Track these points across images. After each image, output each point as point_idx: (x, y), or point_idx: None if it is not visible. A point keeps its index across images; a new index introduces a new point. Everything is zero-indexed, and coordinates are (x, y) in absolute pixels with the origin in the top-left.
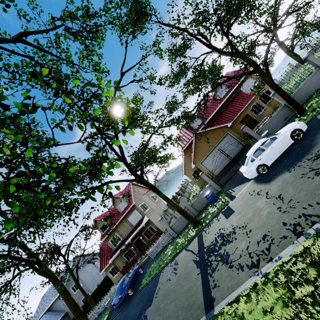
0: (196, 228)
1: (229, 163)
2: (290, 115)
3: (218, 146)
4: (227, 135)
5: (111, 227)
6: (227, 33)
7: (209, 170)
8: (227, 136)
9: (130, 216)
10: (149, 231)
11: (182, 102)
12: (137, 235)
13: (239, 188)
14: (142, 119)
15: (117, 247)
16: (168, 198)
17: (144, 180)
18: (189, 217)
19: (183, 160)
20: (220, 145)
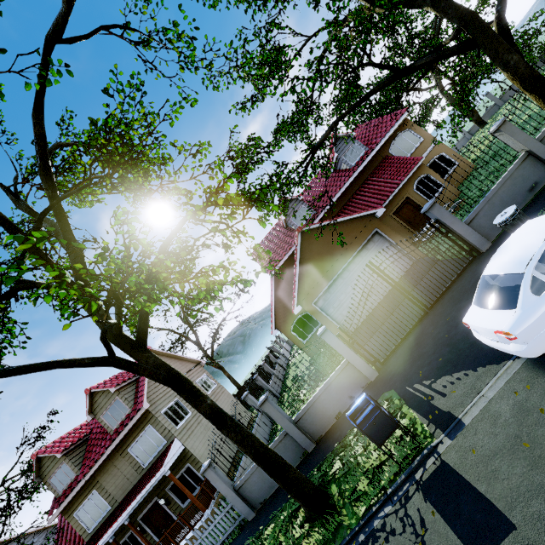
0: (319, 526)
1: (382, 302)
2: (542, 179)
3: (356, 262)
4: (374, 237)
5: (81, 477)
6: None
7: (335, 320)
8: (374, 239)
9: (136, 441)
10: (180, 488)
11: (272, 145)
12: (151, 495)
13: (464, 386)
14: (143, 156)
15: (96, 531)
16: (226, 415)
17: (146, 356)
18: (295, 481)
19: (272, 297)
20: (360, 259)
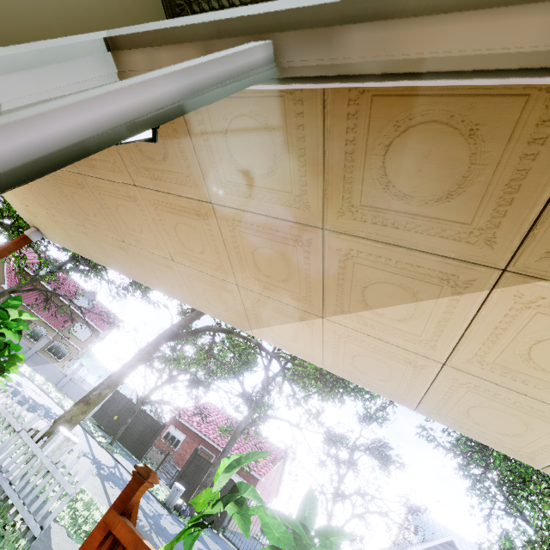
0: None
1: None
2: None
3: None
4: None
5: None
6: (74, 258)
7: None
8: None
9: None
10: None
11: None
12: None
13: None
14: None
15: None
16: None
17: None
18: None
19: None
20: None
